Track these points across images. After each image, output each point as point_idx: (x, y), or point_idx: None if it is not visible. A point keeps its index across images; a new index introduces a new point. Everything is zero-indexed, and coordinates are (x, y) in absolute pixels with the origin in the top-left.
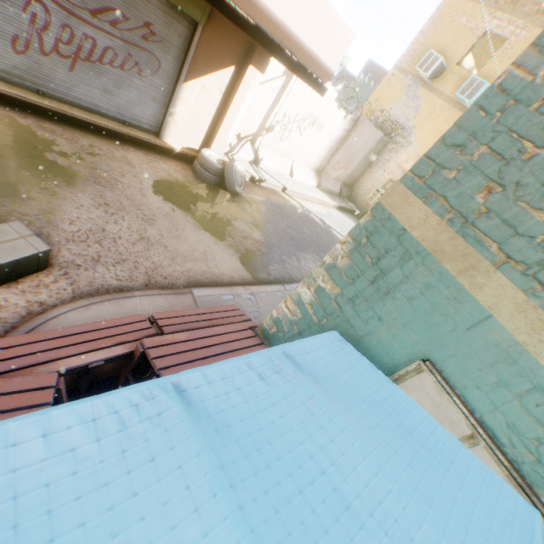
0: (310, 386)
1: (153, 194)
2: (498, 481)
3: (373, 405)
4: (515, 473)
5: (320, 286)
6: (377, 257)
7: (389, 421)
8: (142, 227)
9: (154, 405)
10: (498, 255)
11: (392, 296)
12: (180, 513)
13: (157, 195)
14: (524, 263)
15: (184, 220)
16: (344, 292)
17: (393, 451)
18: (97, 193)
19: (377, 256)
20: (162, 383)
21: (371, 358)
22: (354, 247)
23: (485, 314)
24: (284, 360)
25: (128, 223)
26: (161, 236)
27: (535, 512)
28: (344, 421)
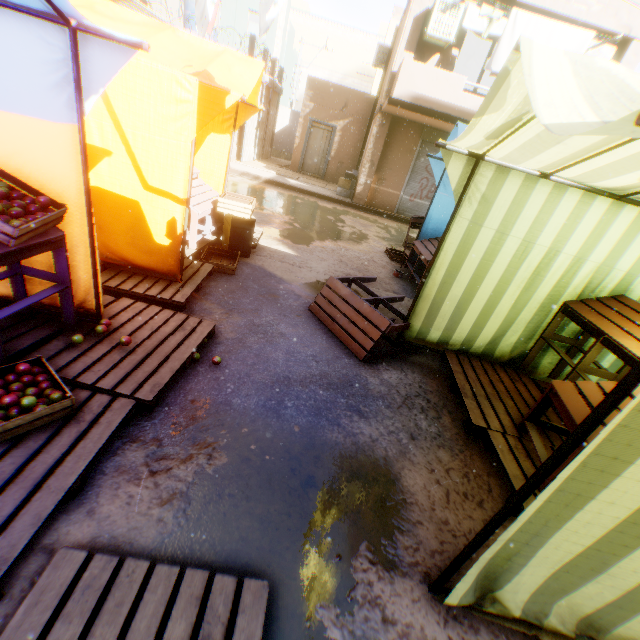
0: None
1: None
2: None
3: None
4: None
5: None
6: None
7: None
8: None
9: None
10: None
11: None
12: None
13: None
14: None
15: None
16: None
17: None
18: None
19: None
20: None
21: None
22: None
23: None
24: None
25: None
26: None
27: None
28: None
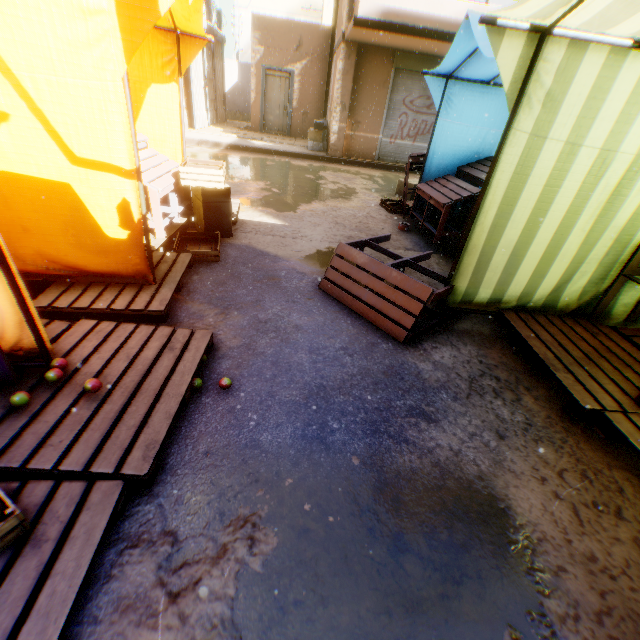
0: None
1: None
2: None
3: None
4: None
5: None
6: None
7: None
8: None
9: None
10: None
11: None
12: None
13: None
14: None
15: None
16: None
17: None
18: None
19: None
20: None
21: None
22: None
23: None
24: None
25: None
26: None
27: None
28: None
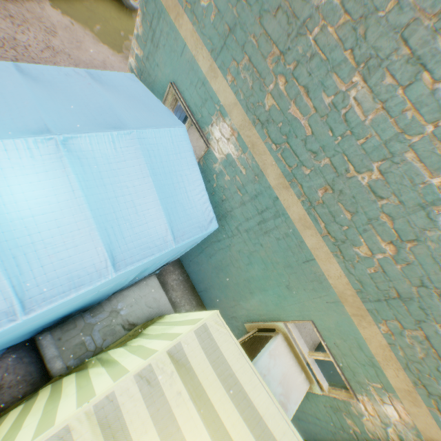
0: (92, 81)
1: (51, 8)
2: (174, 118)
3: (133, 97)
4: (198, 126)
5: (136, 54)
6: (151, 22)
7: (137, 101)
8: (47, 39)
9: (4, 67)
10: (184, 3)
11: (159, 48)
12: (11, 88)
13: (56, 10)
14: (191, 5)
15: (84, 34)
16: (144, 54)
17: (125, 104)
18: (1, 6)
19: (151, 21)
20: (8, 63)
21: (159, 92)
22: (142, 18)
23: (184, 44)
24: (83, 73)
25: (34, 34)
26: (64, 47)
27: (182, 125)
28: (103, 91)
